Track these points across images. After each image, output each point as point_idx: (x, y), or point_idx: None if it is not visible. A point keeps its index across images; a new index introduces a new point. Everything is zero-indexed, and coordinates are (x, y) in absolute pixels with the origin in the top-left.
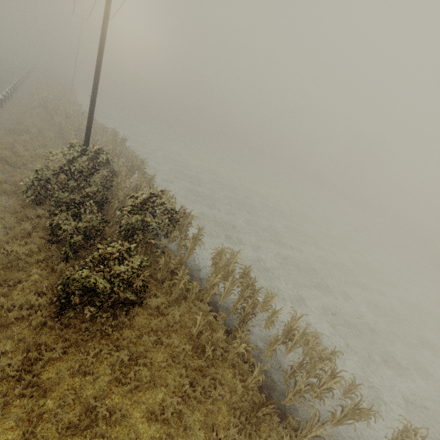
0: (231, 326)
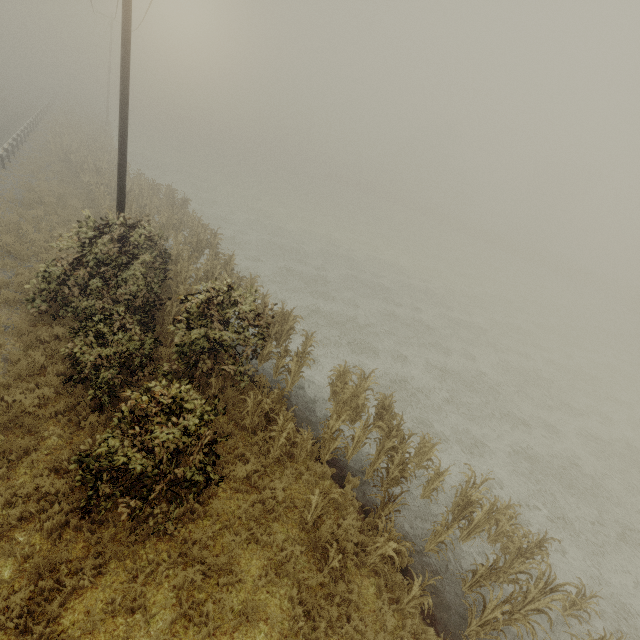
0: (368, 500)
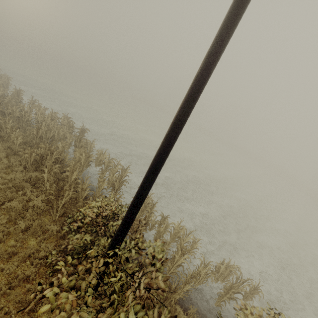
0: None
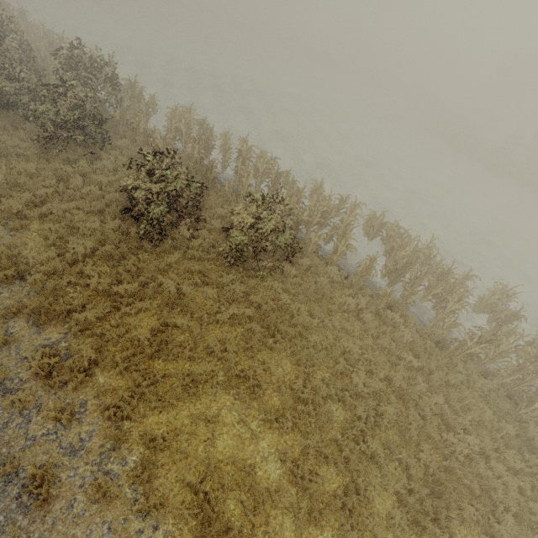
0: None
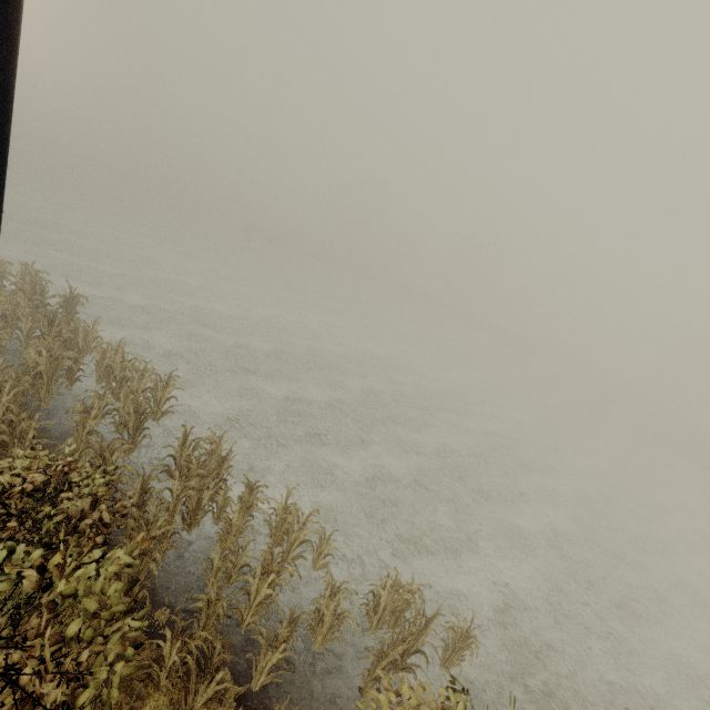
0: None
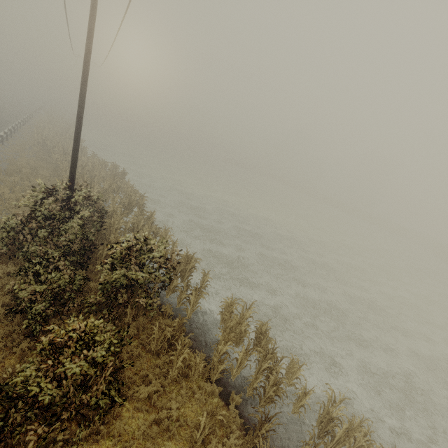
0: (248, 416)
